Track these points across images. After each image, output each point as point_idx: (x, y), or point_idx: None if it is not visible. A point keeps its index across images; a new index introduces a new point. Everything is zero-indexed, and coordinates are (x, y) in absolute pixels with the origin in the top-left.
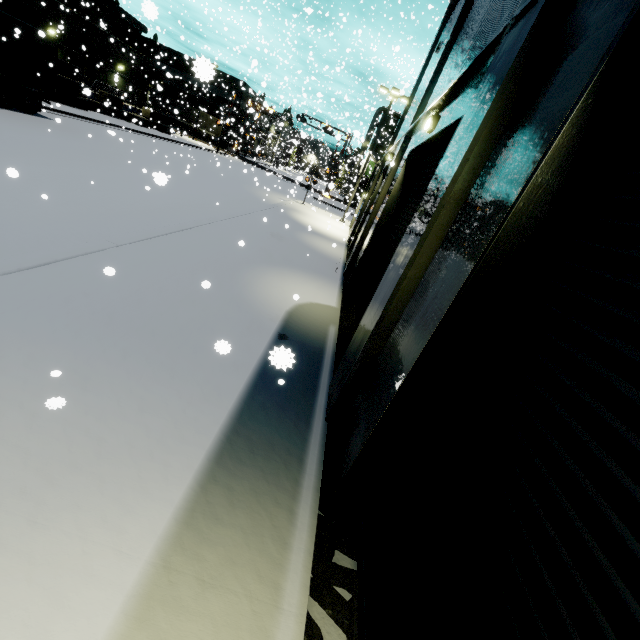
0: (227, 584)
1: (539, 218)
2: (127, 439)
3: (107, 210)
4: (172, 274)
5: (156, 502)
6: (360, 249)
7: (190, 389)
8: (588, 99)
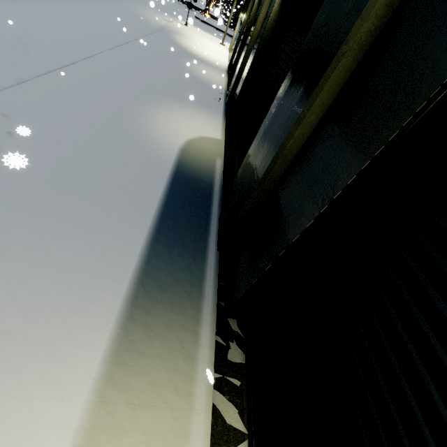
0: (152, 402)
1: None
2: (51, 298)
3: None
4: (67, 118)
5: (86, 350)
6: (240, 79)
7: (101, 240)
8: None
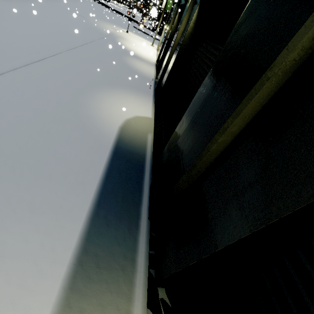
0: None
1: None
2: None
3: None
4: (29, 105)
5: None
6: (165, 72)
7: (47, 219)
8: None
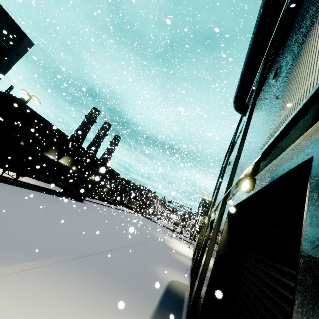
0: None
1: (226, 242)
2: (129, 305)
3: (106, 237)
4: (130, 261)
5: None
6: (197, 259)
7: (142, 297)
8: (226, 222)
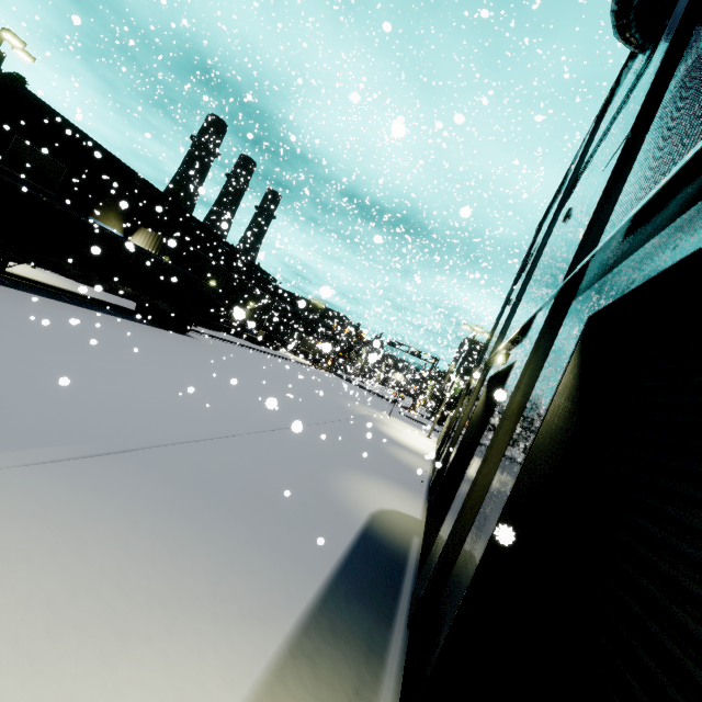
0: None
1: (564, 427)
2: (235, 590)
3: (226, 407)
4: (273, 463)
5: (254, 649)
6: (446, 463)
7: (284, 562)
8: (575, 360)
